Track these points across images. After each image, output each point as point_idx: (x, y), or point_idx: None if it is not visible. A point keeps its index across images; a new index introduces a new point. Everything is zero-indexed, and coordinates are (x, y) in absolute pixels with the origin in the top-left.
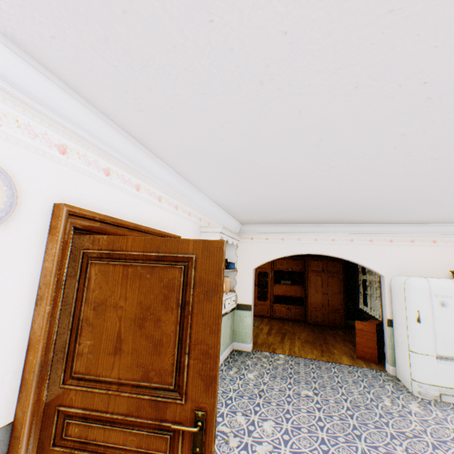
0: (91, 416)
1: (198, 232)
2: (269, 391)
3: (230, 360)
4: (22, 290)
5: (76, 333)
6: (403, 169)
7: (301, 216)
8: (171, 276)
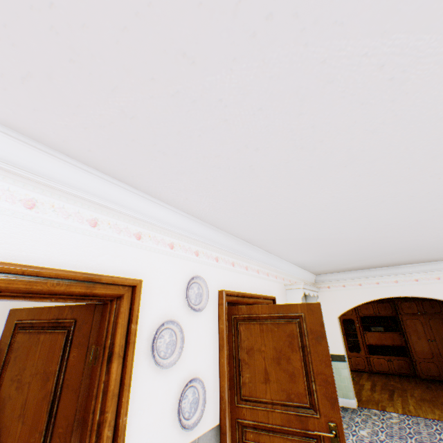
0: (258, 426)
1: (283, 290)
2: None
3: None
4: (213, 341)
5: (238, 369)
6: None
7: (372, 262)
8: (290, 328)
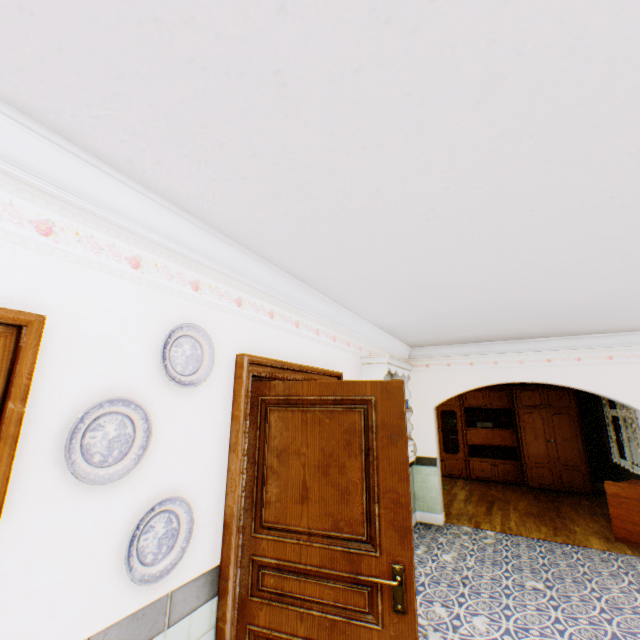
0: (284, 567)
1: (359, 364)
2: (476, 579)
3: (415, 536)
4: (220, 438)
5: (261, 481)
6: (624, 268)
7: (493, 331)
8: (351, 420)
